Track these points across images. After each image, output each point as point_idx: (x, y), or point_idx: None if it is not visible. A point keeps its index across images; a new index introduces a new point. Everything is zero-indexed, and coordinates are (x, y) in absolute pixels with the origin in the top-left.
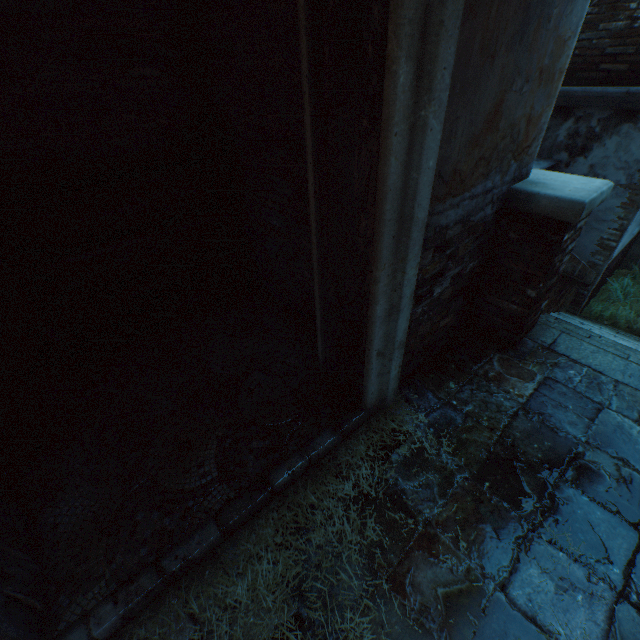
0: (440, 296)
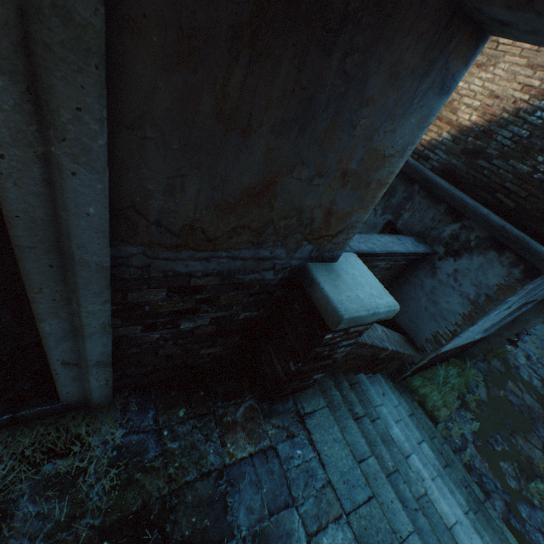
0: (195, 330)
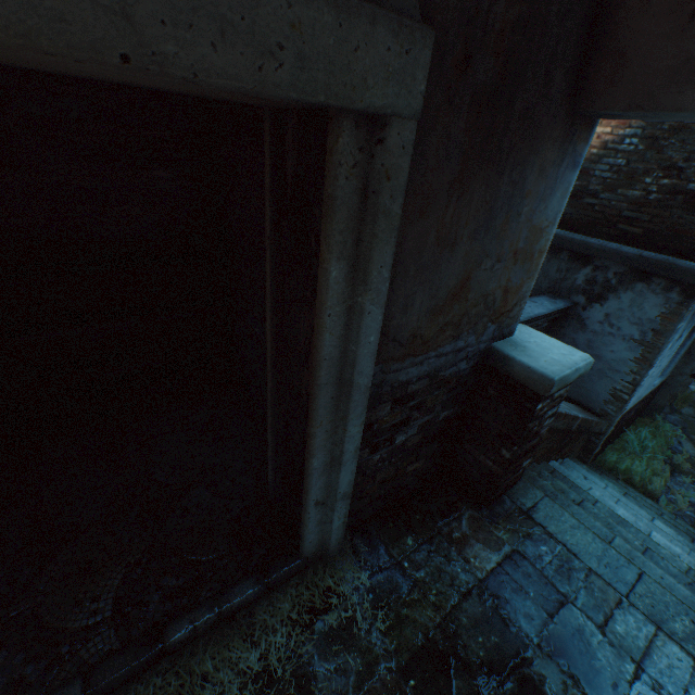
0: (405, 443)
